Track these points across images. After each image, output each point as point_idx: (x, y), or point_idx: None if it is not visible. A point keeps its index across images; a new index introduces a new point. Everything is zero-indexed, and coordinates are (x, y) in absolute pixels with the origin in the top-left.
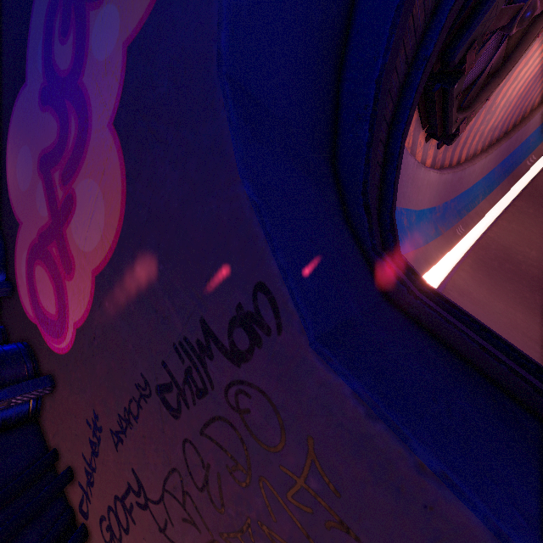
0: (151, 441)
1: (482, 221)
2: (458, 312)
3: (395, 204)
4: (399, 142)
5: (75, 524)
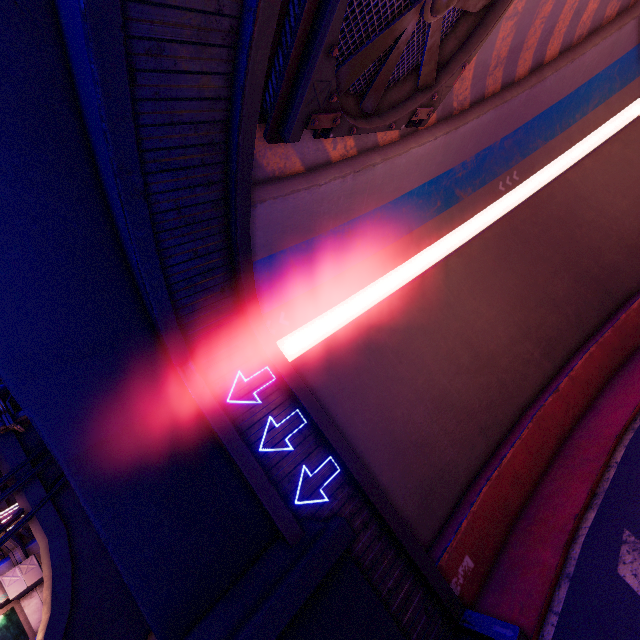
0: None
1: (580, 145)
2: (282, 377)
3: (252, 285)
4: (235, 243)
5: None
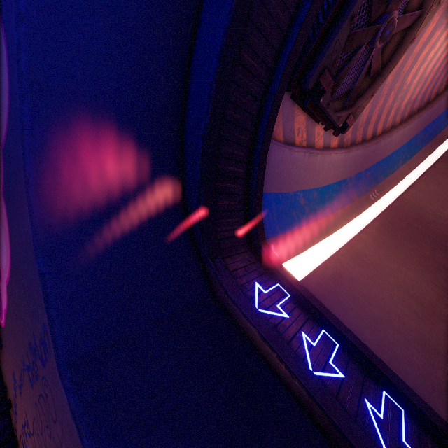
0: (28, 397)
1: (401, 183)
2: (297, 293)
3: (261, 203)
4: (258, 158)
5: (14, 435)
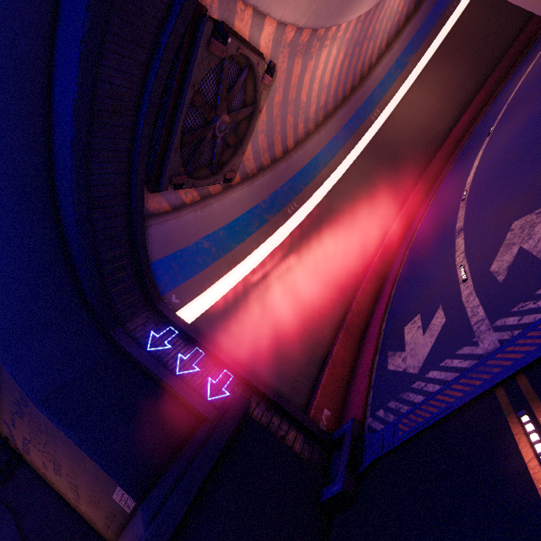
0: (21, 426)
1: (324, 186)
2: (182, 330)
3: (151, 275)
4: (138, 249)
5: (17, 453)
